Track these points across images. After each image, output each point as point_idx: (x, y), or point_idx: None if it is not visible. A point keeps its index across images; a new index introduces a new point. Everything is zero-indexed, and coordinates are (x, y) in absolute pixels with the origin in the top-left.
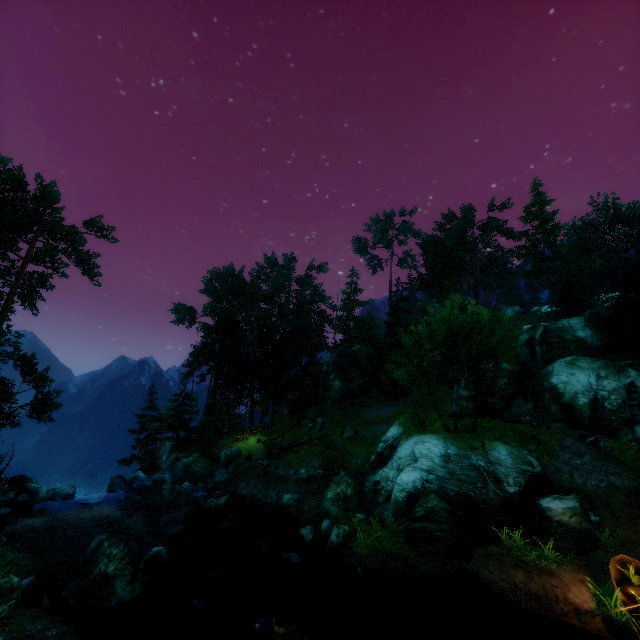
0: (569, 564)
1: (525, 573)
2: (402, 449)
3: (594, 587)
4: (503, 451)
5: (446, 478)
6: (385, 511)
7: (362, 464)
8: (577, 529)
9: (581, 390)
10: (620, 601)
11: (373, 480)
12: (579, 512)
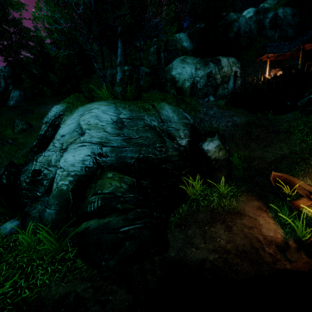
0: (241, 194)
1: (223, 226)
2: (65, 125)
3: (269, 210)
4: (170, 110)
5: (123, 146)
6: (46, 209)
7: (26, 152)
8: (225, 160)
9: (187, 78)
10: (308, 221)
11: (31, 169)
12: (223, 147)
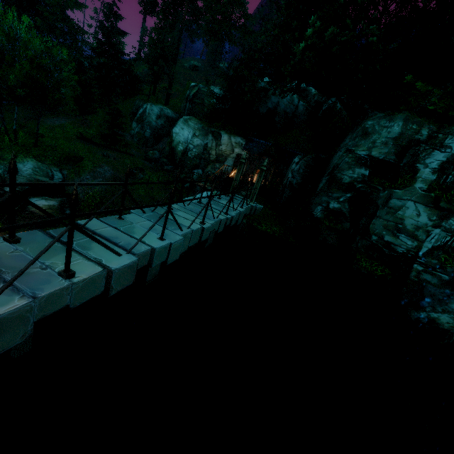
0: (2, 233)
1: None
2: None
3: None
4: (30, 165)
5: None
6: None
7: None
8: (44, 216)
9: (182, 141)
10: None
11: None
12: (55, 208)
